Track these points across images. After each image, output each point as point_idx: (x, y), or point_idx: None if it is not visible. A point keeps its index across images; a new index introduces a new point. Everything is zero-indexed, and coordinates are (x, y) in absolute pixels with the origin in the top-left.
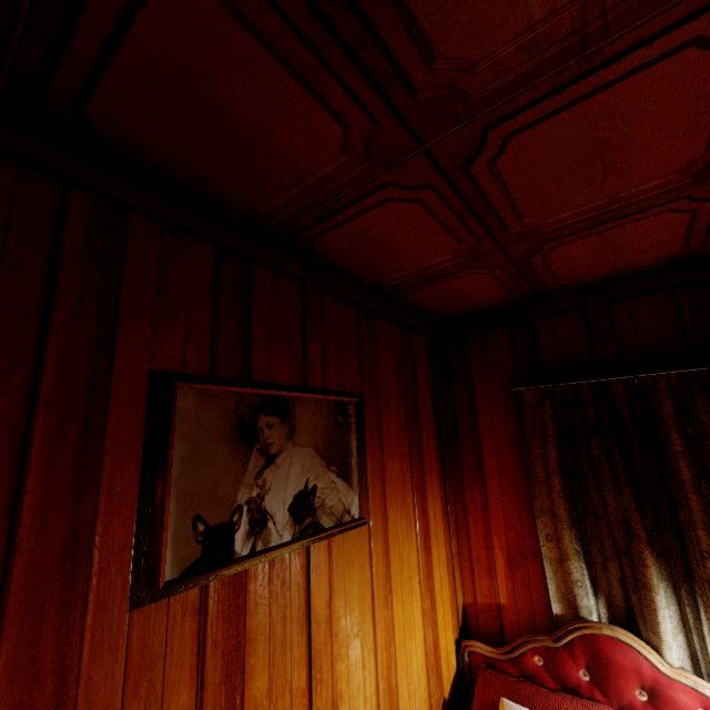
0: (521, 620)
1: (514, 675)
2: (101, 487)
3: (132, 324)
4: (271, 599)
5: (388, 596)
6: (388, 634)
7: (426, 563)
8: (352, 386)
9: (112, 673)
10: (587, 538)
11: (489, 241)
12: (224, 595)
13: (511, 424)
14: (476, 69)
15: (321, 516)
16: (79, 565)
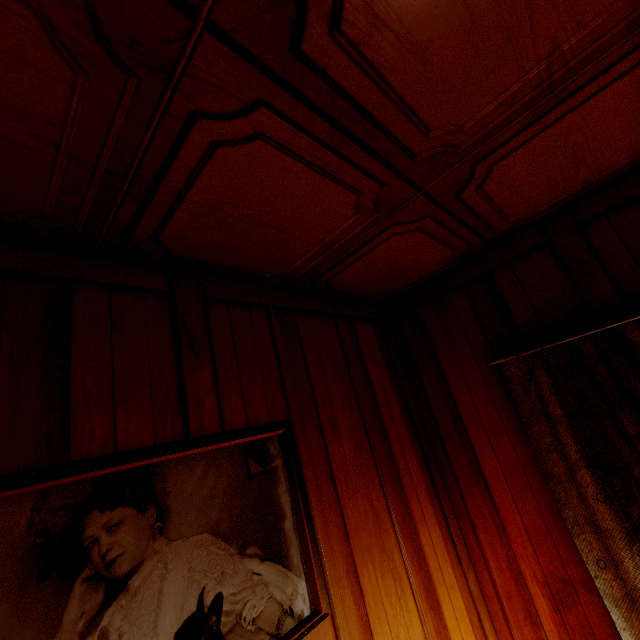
0: None
1: None
2: None
3: None
4: None
5: None
6: None
7: (437, 630)
8: (271, 414)
9: None
10: None
11: (396, 181)
12: None
13: (502, 407)
14: None
15: None
16: None
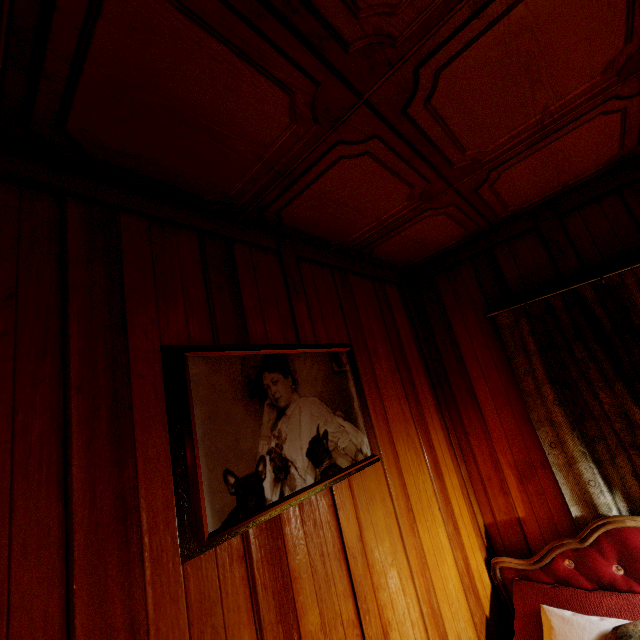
0: (543, 529)
1: (548, 582)
2: (137, 454)
3: (138, 308)
4: (307, 539)
5: (413, 525)
6: (421, 560)
7: (441, 490)
8: (340, 338)
9: (177, 623)
10: (590, 439)
11: (438, 180)
12: (264, 539)
13: (493, 348)
14: (397, 10)
15: (336, 458)
16: (130, 526)
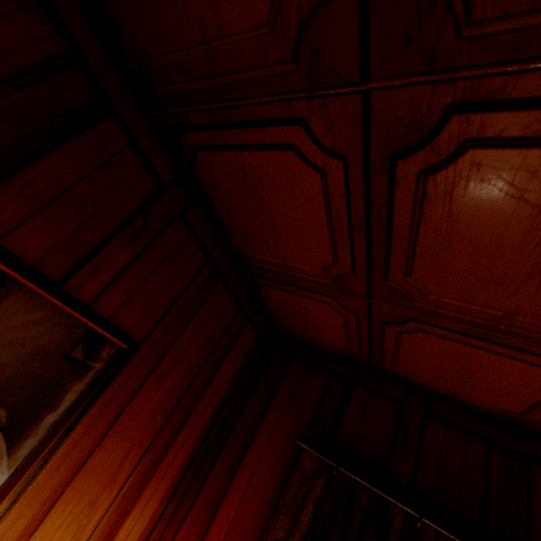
0: None
1: None
2: None
3: None
4: None
5: None
6: None
7: None
8: (133, 327)
9: None
10: None
11: (363, 279)
12: None
13: (276, 477)
14: None
15: None
16: None
